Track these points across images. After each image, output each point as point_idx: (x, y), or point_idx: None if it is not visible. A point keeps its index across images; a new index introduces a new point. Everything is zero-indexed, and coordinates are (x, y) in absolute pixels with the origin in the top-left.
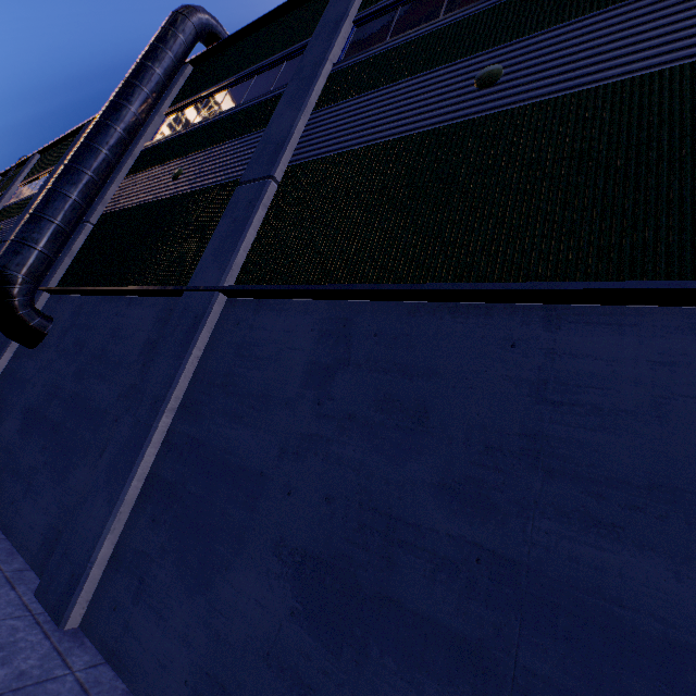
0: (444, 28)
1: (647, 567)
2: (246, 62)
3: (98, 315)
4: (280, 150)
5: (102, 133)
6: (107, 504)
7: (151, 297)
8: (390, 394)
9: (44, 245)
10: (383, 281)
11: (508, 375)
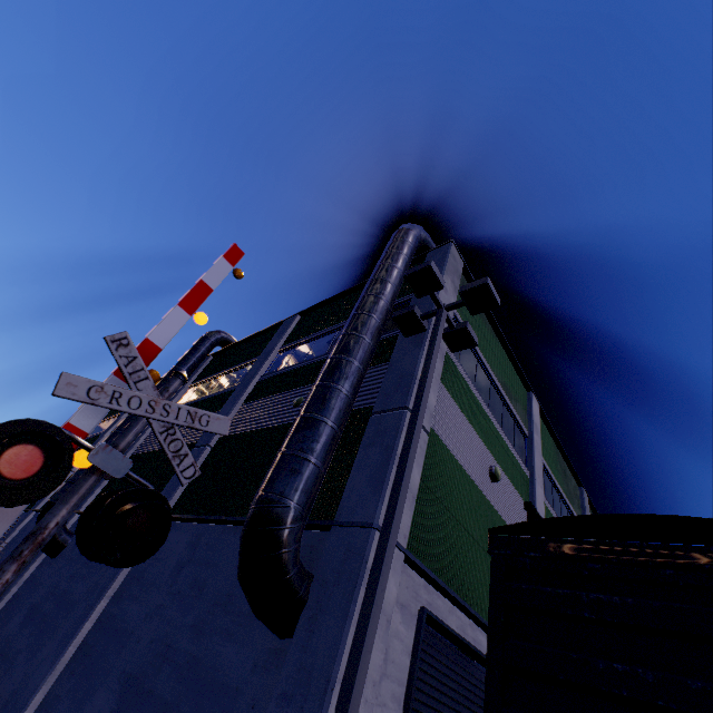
0: (300, 368)
1: (232, 651)
2: (234, 362)
3: None
4: None
5: None
6: (51, 663)
7: None
8: (198, 577)
9: None
10: (222, 512)
11: (236, 564)
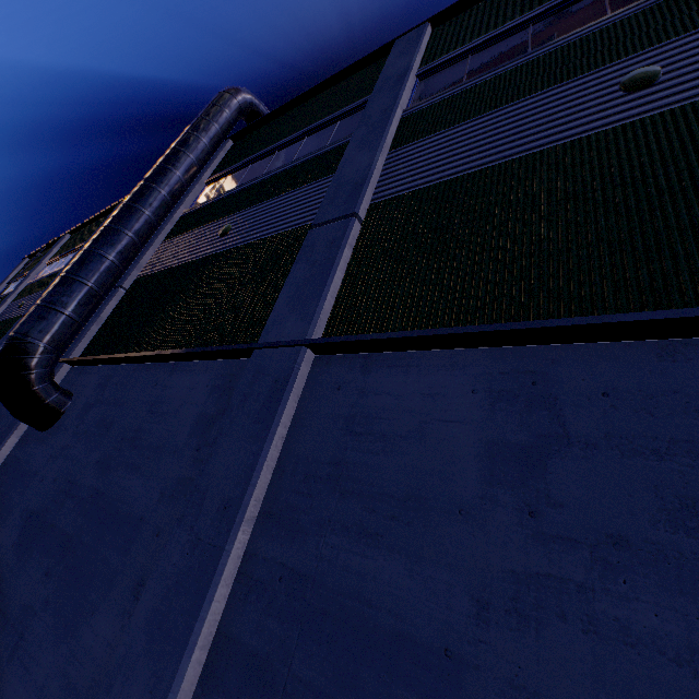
0: (543, 56)
1: None
2: (293, 128)
3: (130, 387)
4: (360, 188)
5: (146, 195)
6: (148, 696)
7: (202, 361)
8: (693, 496)
9: (73, 309)
10: (581, 314)
11: None
